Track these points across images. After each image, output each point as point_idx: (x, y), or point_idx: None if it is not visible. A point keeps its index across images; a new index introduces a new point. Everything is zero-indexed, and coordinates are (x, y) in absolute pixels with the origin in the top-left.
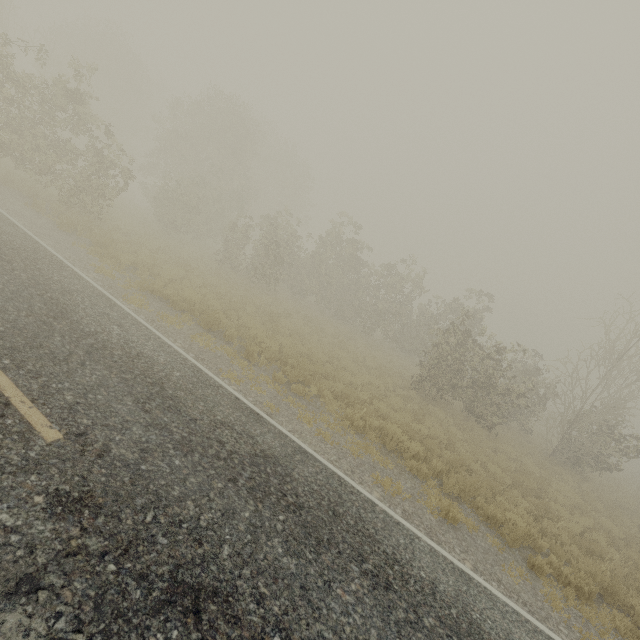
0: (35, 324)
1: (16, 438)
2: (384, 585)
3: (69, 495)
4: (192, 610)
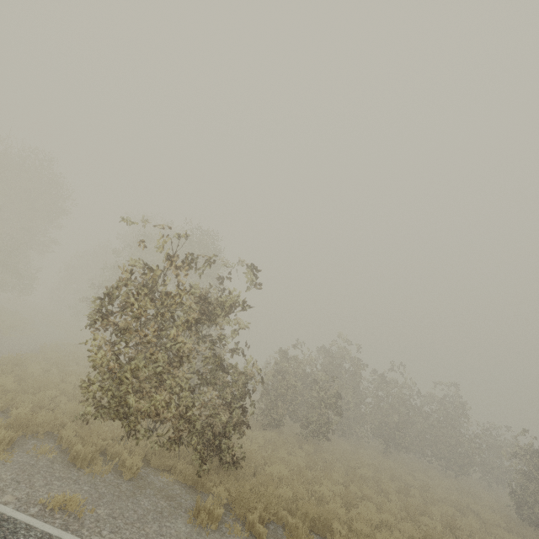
0: None
1: None
2: None
3: None
4: None
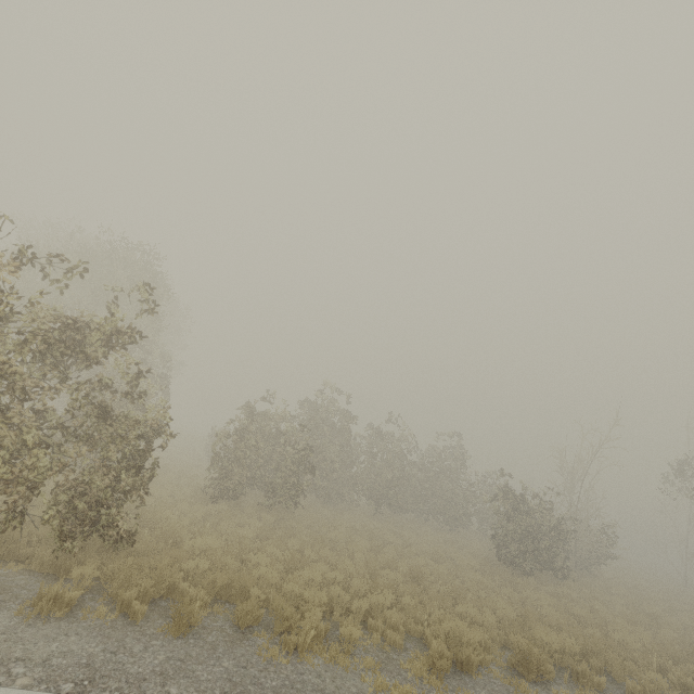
0: None
1: None
2: None
3: None
4: None
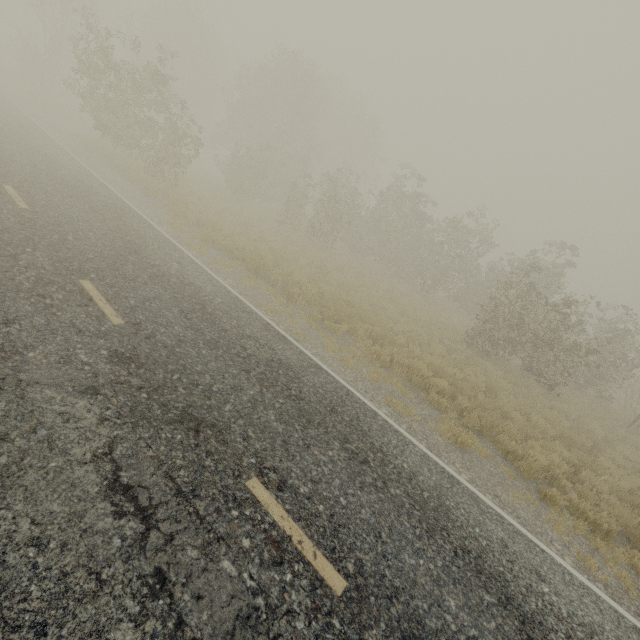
0: (115, 256)
1: (94, 319)
2: (361, 460)
3: (123, 354)
4: (194, 429)
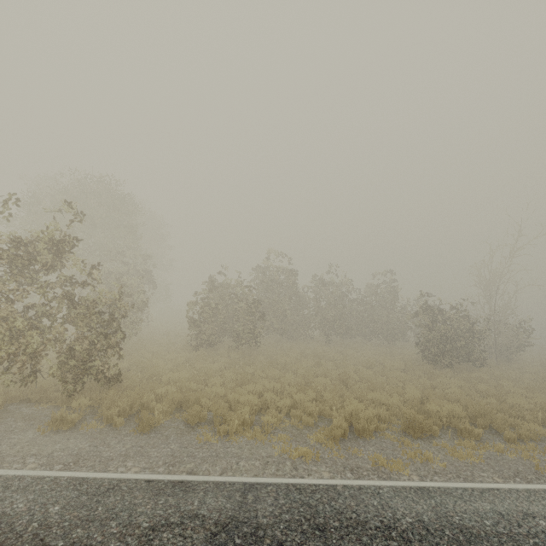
0: None
1: None
2: None
3: None
4: None
